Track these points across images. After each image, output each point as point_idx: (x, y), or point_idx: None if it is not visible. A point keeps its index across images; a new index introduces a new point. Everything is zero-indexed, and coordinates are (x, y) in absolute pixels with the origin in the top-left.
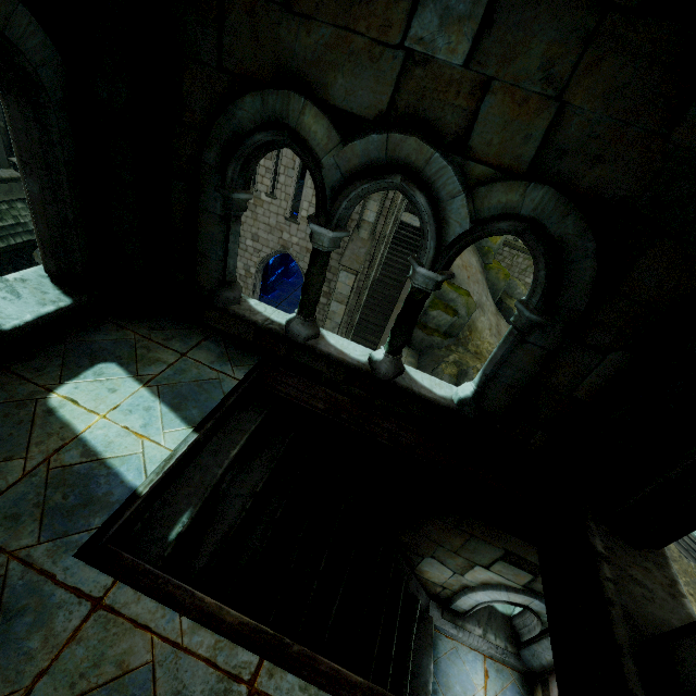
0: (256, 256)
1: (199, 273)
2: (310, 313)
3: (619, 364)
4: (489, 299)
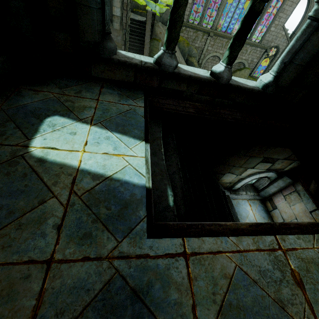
0: None
1: (82, 28)
2: (175, 46)
3: None
4: (183, 59)
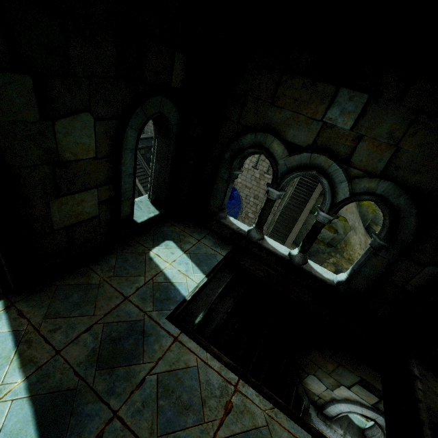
0: None
1: (210, 203)
2: (261, 227)
3: (432, 273)
4: (360, 225)
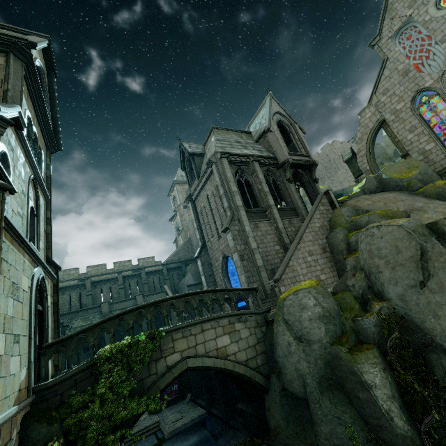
0: (219, 268)
1: None
2: None
3: None
4: (437, 203)
